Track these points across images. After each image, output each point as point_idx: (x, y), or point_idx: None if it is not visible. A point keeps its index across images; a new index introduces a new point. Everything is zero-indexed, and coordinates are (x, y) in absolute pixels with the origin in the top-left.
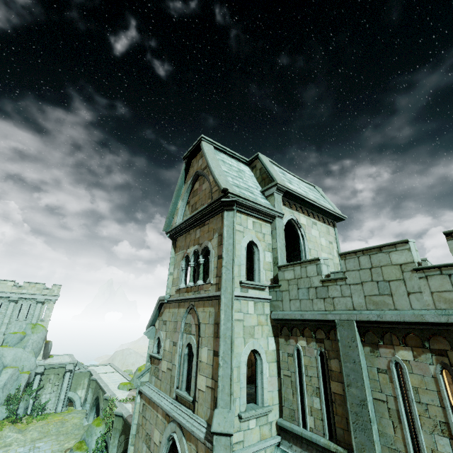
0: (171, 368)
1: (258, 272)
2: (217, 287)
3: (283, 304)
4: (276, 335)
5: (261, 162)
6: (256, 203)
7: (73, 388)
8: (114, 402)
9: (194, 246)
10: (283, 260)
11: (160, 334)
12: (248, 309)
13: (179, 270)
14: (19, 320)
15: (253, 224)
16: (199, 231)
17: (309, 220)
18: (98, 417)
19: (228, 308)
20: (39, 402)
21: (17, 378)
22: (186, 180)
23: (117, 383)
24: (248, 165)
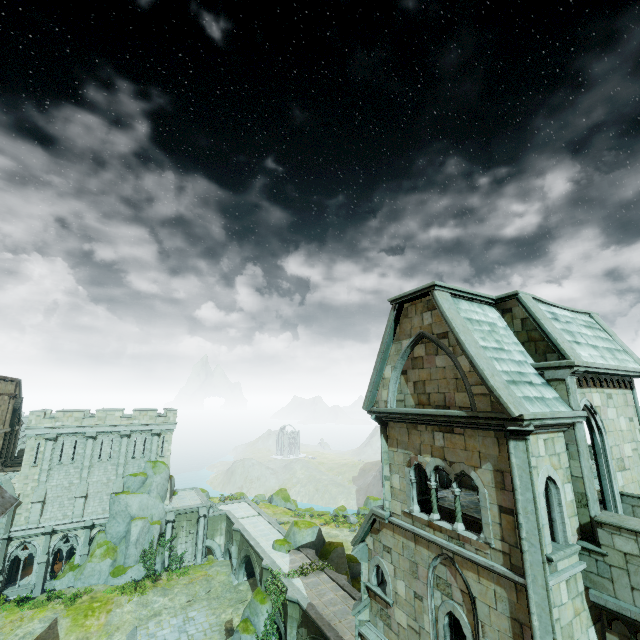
0: (418, 631)
1: (562, 525)
2: (507, 559)
3: (615, 588)
4: (595, 621)
5: (525, 309)
6: (554, 417)
7: (210, 535)
8: (279, 577)
9: (434, 459)
10: (593, 497)
11: (381, 563)
12: (561, 596)
13: (404, 479)
14: (136, 458)
15: (544, 444)
16: (443, 438)
17: (603, 394)
18: (259, 588)
19: (543, 611)
20: (175, 553)
21: (148, 530)
22: (396, 336)
23: (268, 539)
24: (493, 304)
